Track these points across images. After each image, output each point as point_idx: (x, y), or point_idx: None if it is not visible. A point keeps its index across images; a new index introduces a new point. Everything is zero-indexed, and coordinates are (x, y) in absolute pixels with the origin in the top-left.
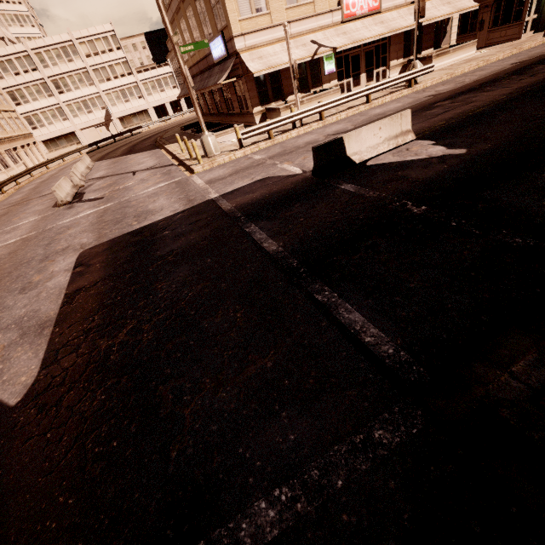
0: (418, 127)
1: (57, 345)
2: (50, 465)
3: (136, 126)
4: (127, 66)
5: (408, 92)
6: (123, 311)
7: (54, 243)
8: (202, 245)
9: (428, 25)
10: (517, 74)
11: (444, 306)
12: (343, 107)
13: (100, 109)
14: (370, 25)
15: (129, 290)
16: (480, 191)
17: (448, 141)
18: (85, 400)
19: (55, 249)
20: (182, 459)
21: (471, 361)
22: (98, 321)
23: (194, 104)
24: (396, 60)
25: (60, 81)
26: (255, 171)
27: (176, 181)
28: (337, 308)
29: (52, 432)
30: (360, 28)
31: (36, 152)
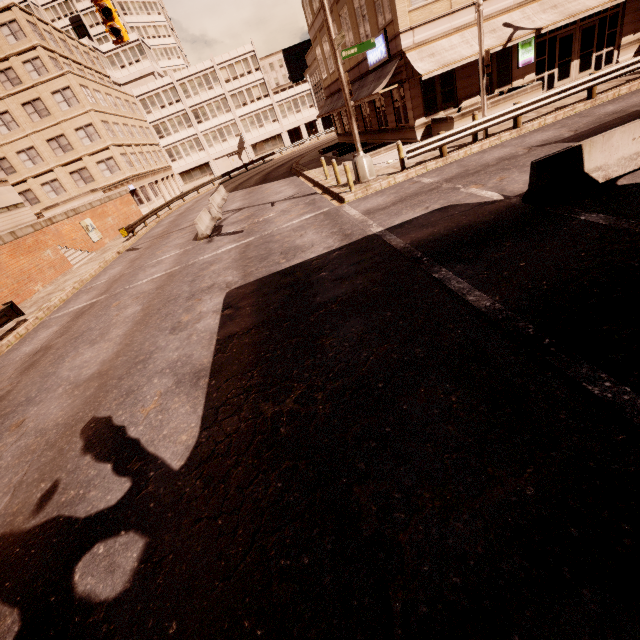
0: None
1: (215, 401)
2: (227, 566)
3: (268, 153)
4: (264, 88)
5: None
6: (287, 370)
7: (198, 280)
8: (374, 293)
9: None
10: None
11: None
12: (547, 109)
13: (234, 137)
14: None
15: (290, 344)
16: None
17: None
18: (257, 483)
19: (201, 287)
20: (413, 620)
21: None
22: (258, 378)
23: (351, 119)
24: (632, 34)
25: (199, 110)
26: (429, 198)
27: (324, 212)
28: (639, 414)
29: (223, 518)
30: None
31: (173, 184)
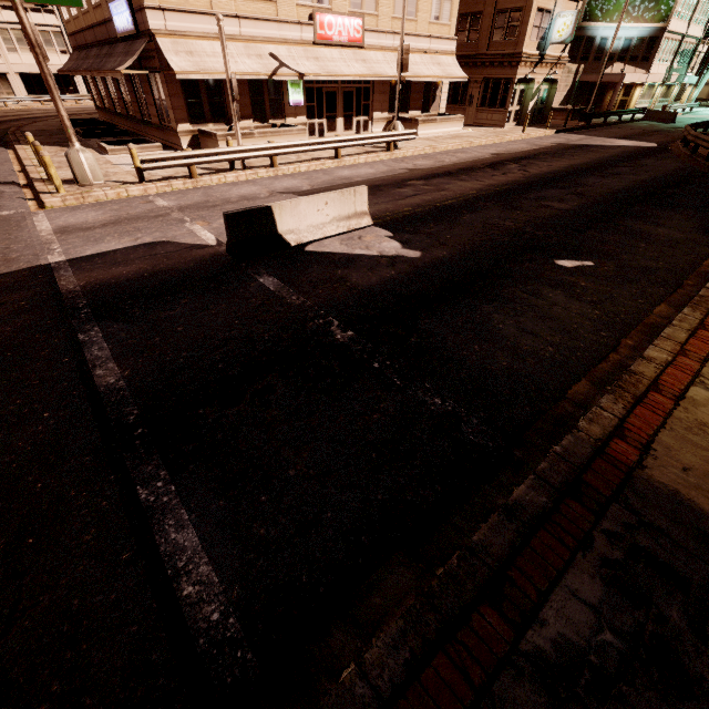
0: (382, 208)
1: None
2: None
3: None
4: None
5: (386, 157)
6: None
7: None
8: None
9: (417, 83)
10: (492, 168)
11: (322, 516)
12: (307, 156)
13: None
14: (350, 60)
15: None
16: (419, 317)
17: (406, 237)
18: None
19: None
20: None
21: (330, 624)
22: None
23: (52, 92)
24: (380, 112)
25: None
26: (148, 227)
27: (1, 217)
28: (164, 519)
29: None
30: (337, 59)
31: None
